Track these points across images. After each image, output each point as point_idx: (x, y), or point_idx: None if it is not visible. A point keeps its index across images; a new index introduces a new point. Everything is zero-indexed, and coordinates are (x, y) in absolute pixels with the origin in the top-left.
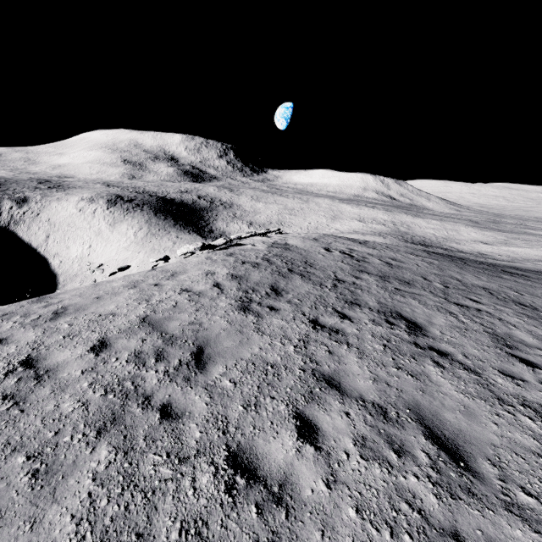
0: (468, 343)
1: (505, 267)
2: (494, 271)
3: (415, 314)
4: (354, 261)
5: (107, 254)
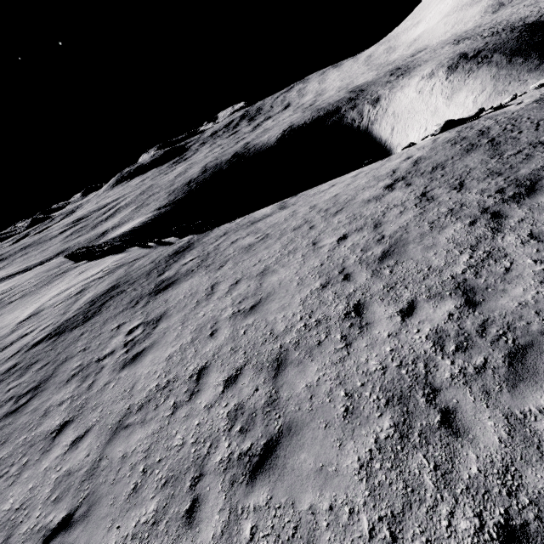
0: None
1: None
2: None
3: None
4: None
5: None
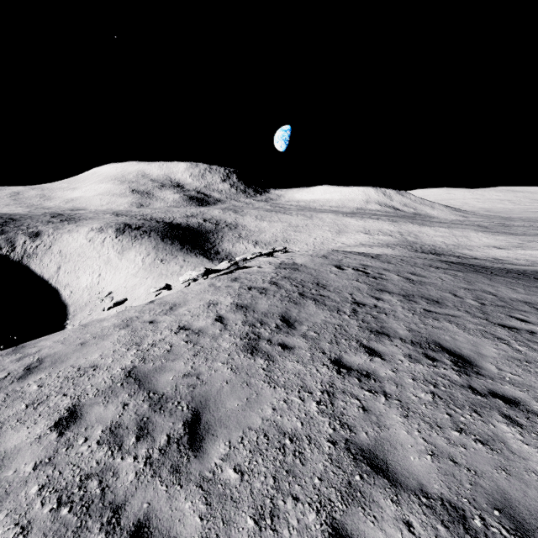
0: (537, 382)
1: (535, 274)
2: (527, 280)
3: (457, 343)
4: (370, 278)
5: (116, 282)
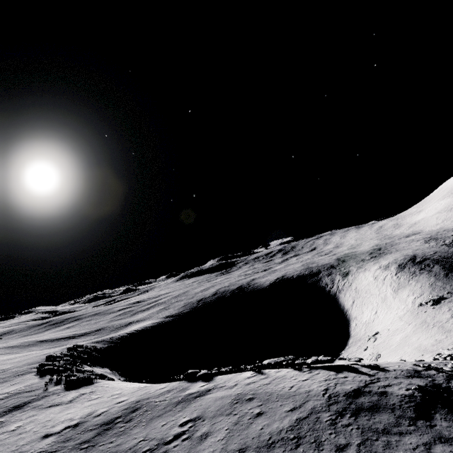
0: None
1: None
2: None
3: None
4: (147, 447)
5: (384, 322)
